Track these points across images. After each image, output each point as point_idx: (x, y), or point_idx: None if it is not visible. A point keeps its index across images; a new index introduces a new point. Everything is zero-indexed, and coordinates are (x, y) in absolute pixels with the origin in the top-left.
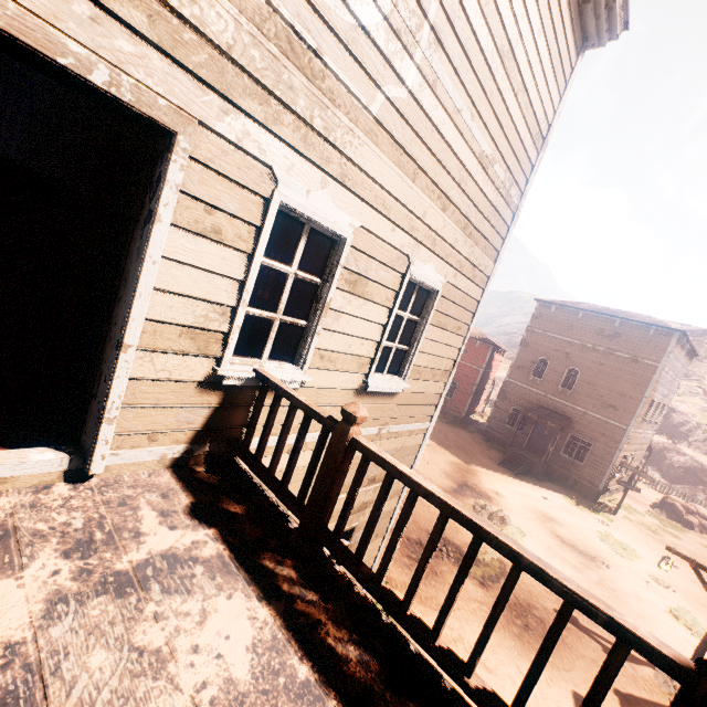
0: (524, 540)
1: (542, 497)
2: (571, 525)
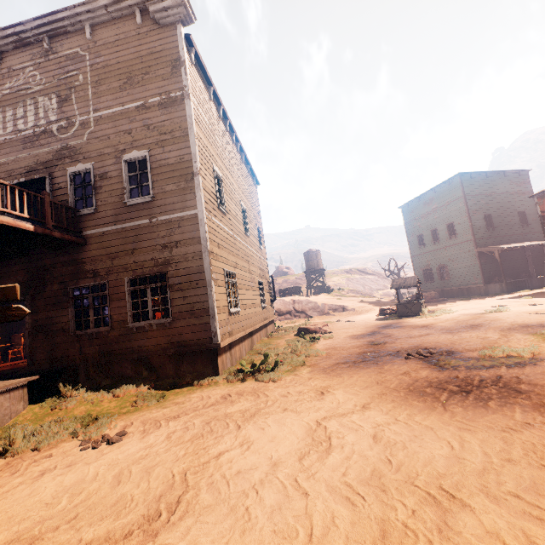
0: None
1: None
2: None
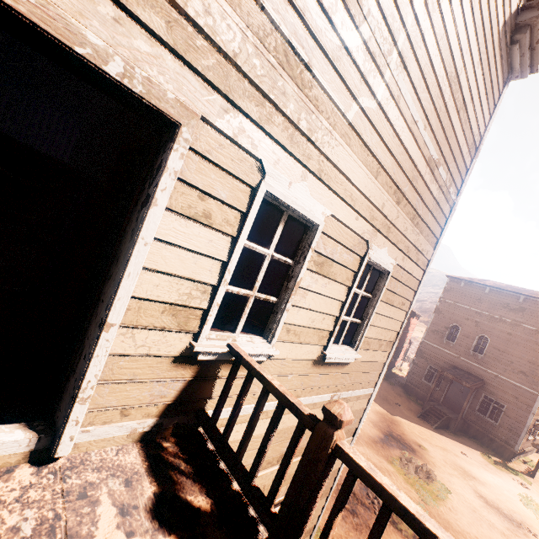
0: (449, 498)
1: (462, 453)
2: (492, 485)
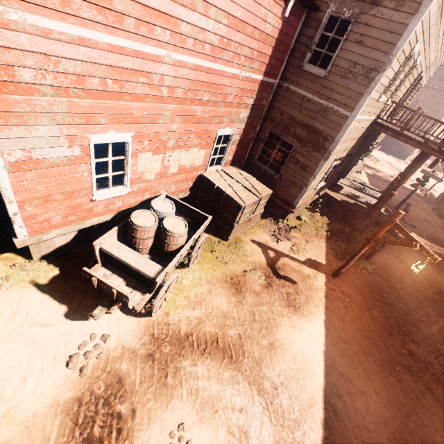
0: (383, 166)
1: (386, 157)
2: (397, 165)
